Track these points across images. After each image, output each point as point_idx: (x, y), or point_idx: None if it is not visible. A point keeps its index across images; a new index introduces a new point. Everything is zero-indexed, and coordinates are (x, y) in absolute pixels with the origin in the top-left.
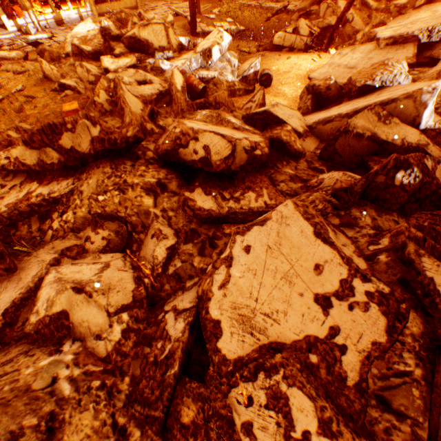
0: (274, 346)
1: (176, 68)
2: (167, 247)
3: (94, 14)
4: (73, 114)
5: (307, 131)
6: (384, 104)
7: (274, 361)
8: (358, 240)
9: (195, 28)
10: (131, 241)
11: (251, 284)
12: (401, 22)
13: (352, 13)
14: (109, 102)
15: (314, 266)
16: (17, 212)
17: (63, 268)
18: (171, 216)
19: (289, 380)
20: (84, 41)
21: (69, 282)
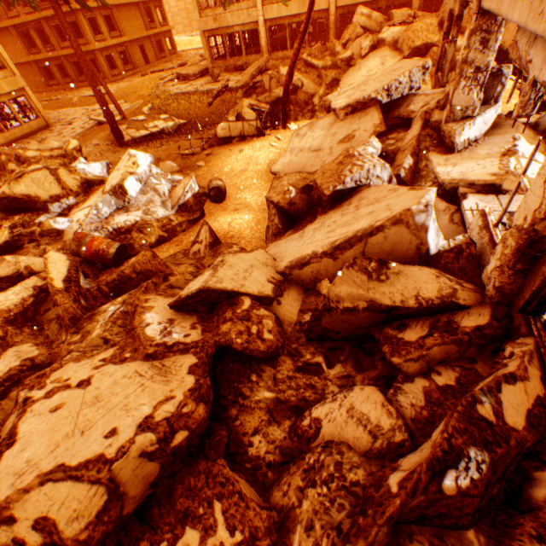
0: None
1: (78, 223)
2: None
3: None
4: None
5: (281, 282)
6: (368, 234)
7: None
8: None
9: (121, 138)
10: None
11: None
12: (354, 74)
13: (300, 77)
14: None
15: None
16: None
17: None
18: None
19: None
20: None
21: None
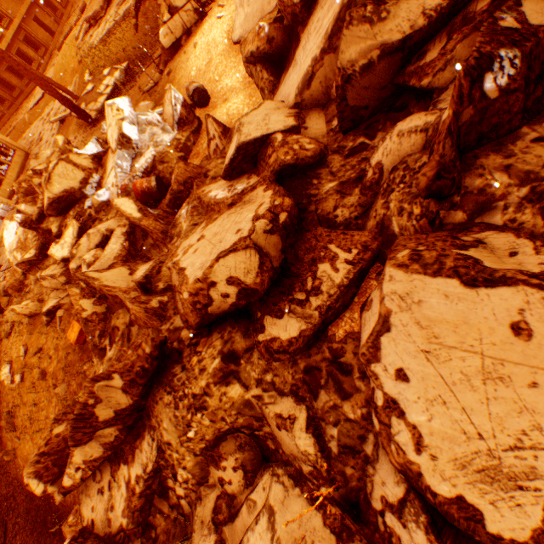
0: None
1: (115, 187)
2: (304, 427)
3: (5, 203)
4: (83, 336)
5: (299, 113)
6: None
7: None
8: (521, 222)
9: (89, 117)
10: (261, 440)
11: (452, 420)
12: None
13: None
14: (97, 303)
15: (511, 330)
16: (137, 512)
17: None
18: (271, 380)
19: None
20: (23, 247)
21: None
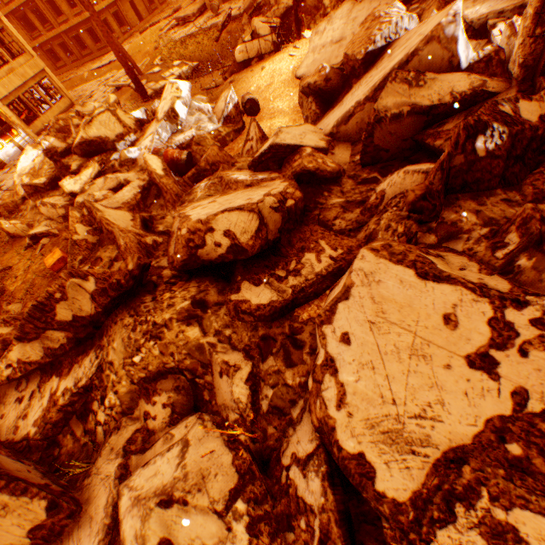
0: (453, 457)
1: (147, 149)
2: (245, 379)
3: (31, 136)
4: (60, 265)
5: (331, 141)
6: (404, 64)
7: (465, 480)
8: (475, 251)
9: (145, 92)
10: (199, 390)
11: (375, 384)
12: None
13: None
14: (91, 232)
15: (443, 319)
16: (50, 426)
17: (134, 479)
18: (229, 335)
19: (502, 500)
20: (34, 174)
21: (151, 497)
